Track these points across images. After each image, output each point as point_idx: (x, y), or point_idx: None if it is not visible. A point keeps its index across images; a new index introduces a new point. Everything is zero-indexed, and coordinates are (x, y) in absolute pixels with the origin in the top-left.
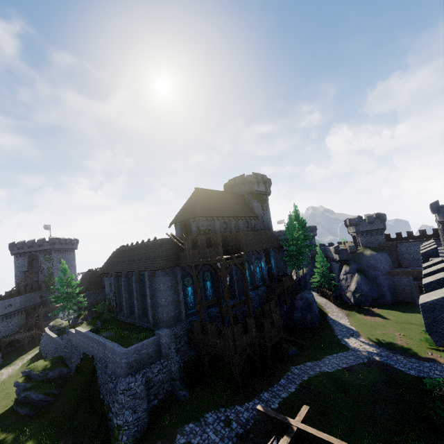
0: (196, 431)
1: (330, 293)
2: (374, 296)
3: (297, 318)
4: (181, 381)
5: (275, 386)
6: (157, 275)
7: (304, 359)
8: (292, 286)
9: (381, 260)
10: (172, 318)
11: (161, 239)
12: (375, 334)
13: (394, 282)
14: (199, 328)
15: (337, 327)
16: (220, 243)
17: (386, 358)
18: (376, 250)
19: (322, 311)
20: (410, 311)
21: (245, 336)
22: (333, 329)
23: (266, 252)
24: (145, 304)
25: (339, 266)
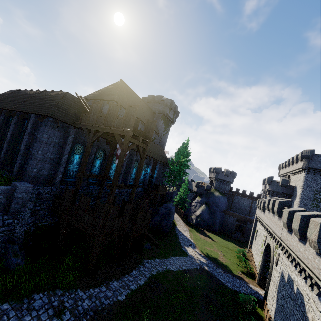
0: (8, 318)
1: (182, 212)
2: (209, 223)
3: (156, 221)
4: (22, 246)
5: (127, 276)
6: (45, 124)
7: (155, 254)
8: (163, 195)
9: (222, 201)
10: (43, 176)
11: (67, 93)
12: (206, 249)
13: (224, 218)
14: (70, 197)
15: (181, 237)
16: (134, 115)
17: (212, 269)
18: (222, 194)
19: (173, 222)
20: (228, 240)
21: (118, 219)
22: (178, 237)
23: (155, 163)
24: (16, 152)
25: (194, 196)
